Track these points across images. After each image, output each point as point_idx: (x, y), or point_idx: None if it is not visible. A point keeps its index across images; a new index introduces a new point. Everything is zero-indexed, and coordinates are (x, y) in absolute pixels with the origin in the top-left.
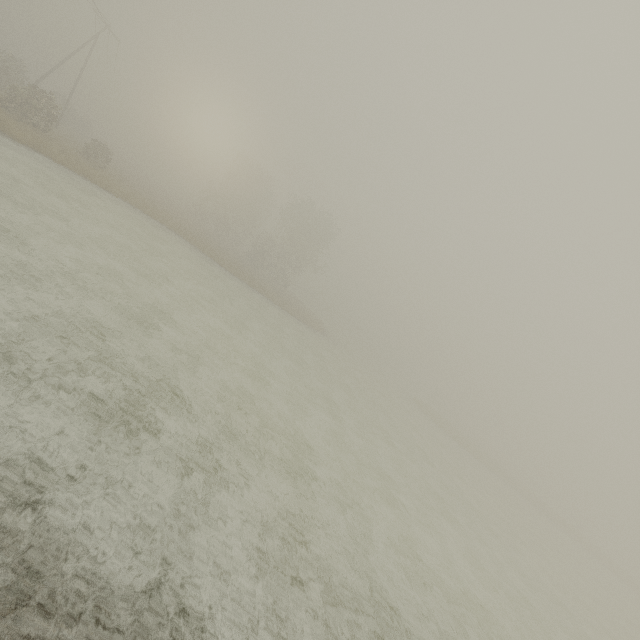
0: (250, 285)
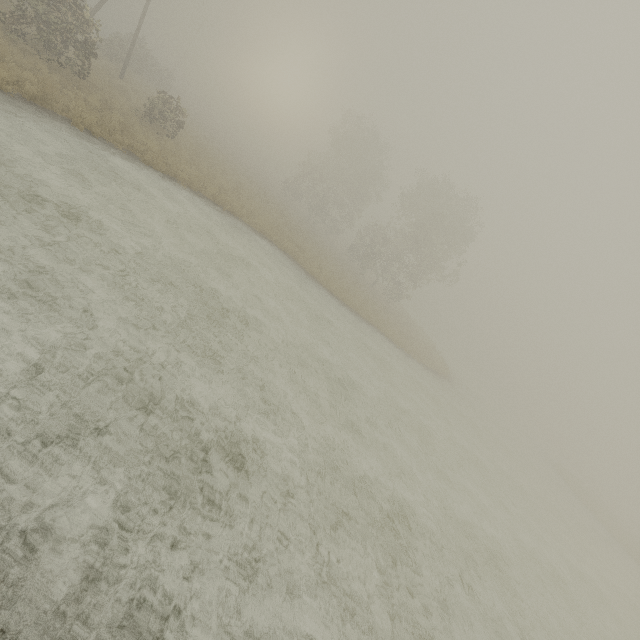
0: (363, 316)
